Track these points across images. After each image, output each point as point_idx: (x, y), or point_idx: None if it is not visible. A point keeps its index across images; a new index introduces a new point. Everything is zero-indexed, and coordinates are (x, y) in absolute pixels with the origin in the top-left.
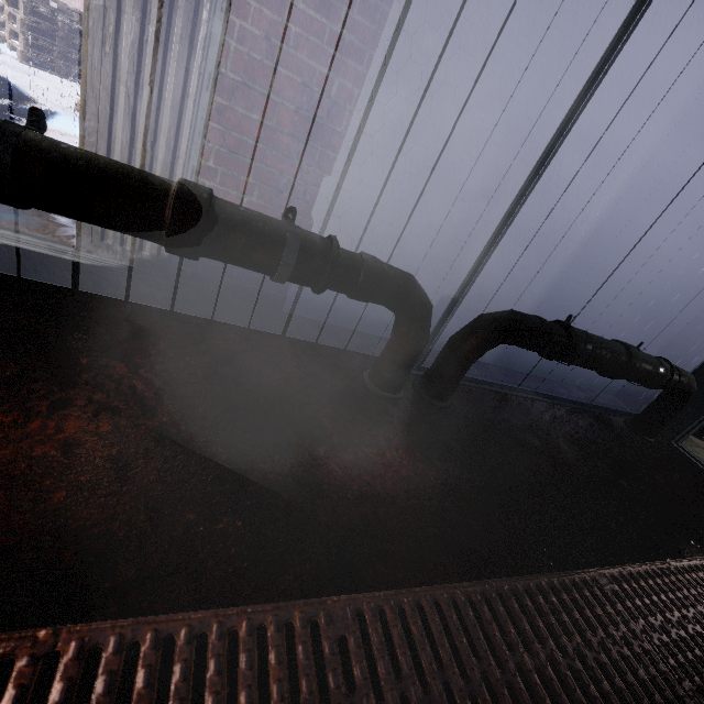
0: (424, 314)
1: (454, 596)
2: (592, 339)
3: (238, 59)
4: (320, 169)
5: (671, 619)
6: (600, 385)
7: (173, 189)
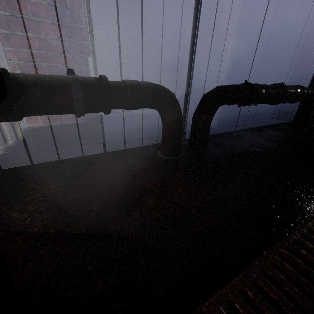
0: (174, 102)
1: (281, 254)
2: (262, 86)
3: (0, 1)
4: (83, 54)
5: None
6: (267, 117)
7: None
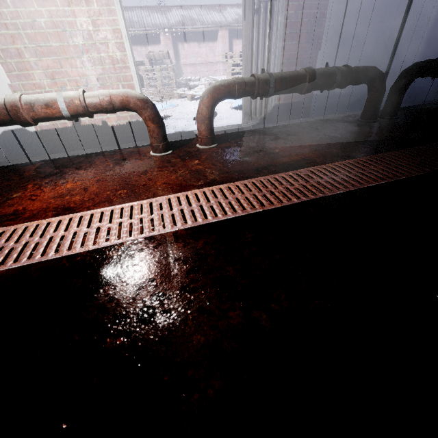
0: (383, 78)
1: None
2: None
3: (287, 26)
4: (316, 50)
5: None
6: None
7: (305, 71)
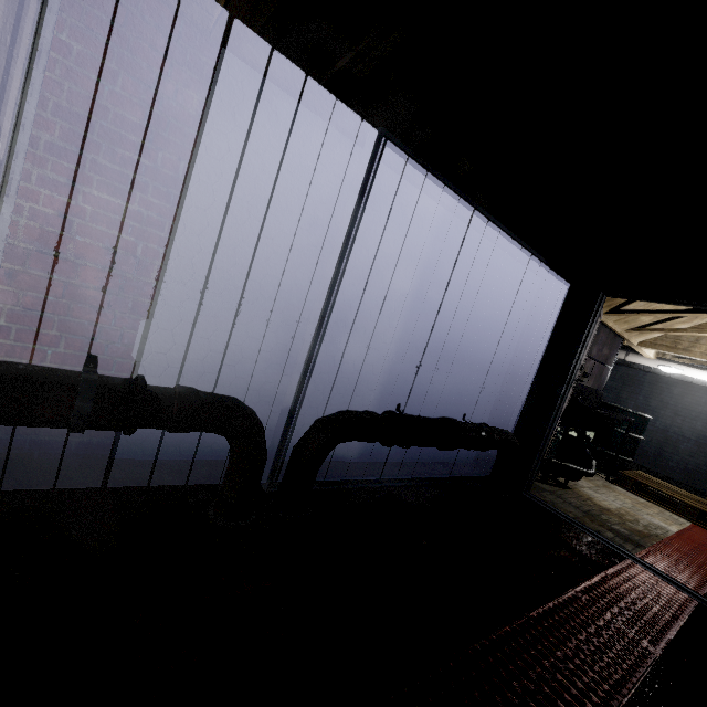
0: (253, 431)
1: None
2: (419, 420)
3: (30, 232)
4: (136, 315)
5: (533, 677)
6: (457, 457)
7: None
